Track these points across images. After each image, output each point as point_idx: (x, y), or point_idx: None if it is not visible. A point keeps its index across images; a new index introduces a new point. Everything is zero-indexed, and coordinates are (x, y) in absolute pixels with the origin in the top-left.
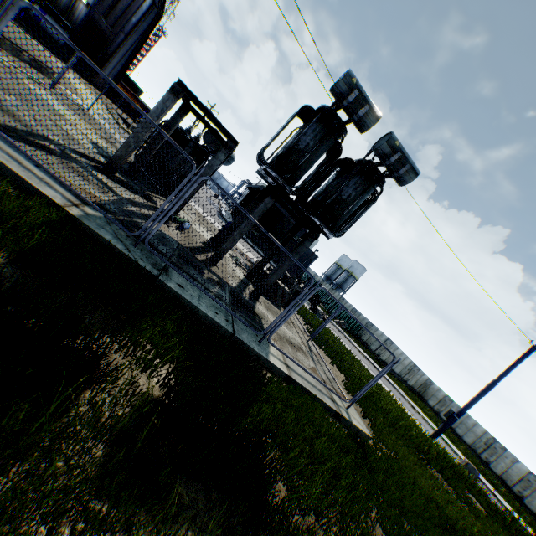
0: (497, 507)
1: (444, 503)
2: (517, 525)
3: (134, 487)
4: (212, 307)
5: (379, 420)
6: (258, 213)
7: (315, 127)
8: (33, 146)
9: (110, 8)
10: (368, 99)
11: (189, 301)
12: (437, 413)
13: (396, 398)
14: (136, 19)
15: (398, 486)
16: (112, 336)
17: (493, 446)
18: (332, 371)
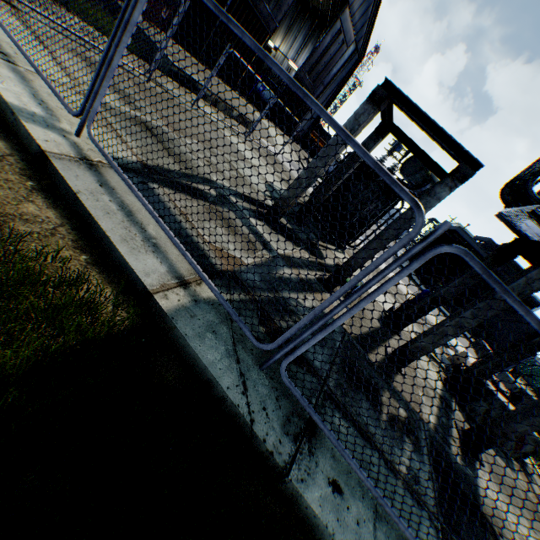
0: None
1: None
2: None
3: None
4: None
5: None
6: None
7: None
8: (176, 191)
9: (315, 65)
10: None
11: None
12: None
13: None
14: (336, 69)
15: None
16: None
17: None
18: None
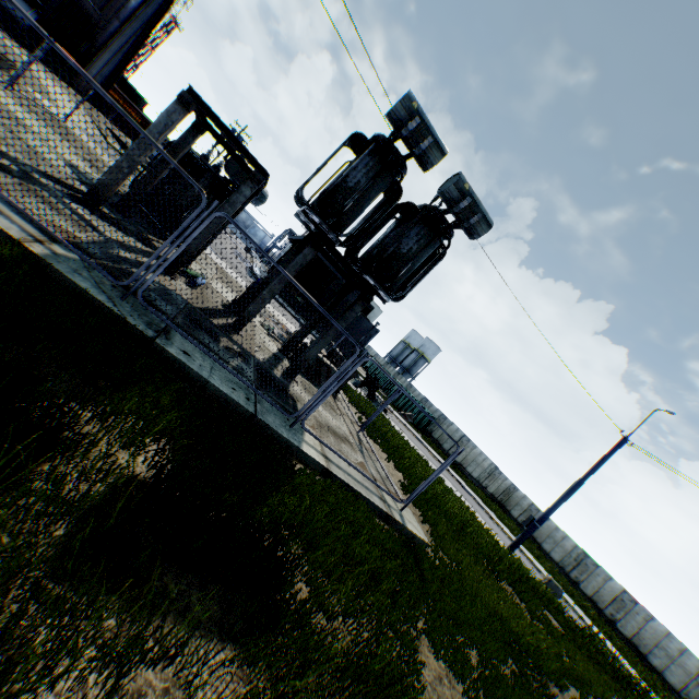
0: (576, 625)
1: (510, 617)
2: (596, 642)
3: (101, 561)
4: (228, 382)
5: (441, 526)
6: (295, 268)
7: (368, 161)
8: None
9: None
10: (432, 129)
11: (197, 372)
12: (522, 525)
13: (470, 505)
14: (136, 2)
15: (455, 597)
16: (84, 401)
17: (584, 563)
18: (387, 469)
